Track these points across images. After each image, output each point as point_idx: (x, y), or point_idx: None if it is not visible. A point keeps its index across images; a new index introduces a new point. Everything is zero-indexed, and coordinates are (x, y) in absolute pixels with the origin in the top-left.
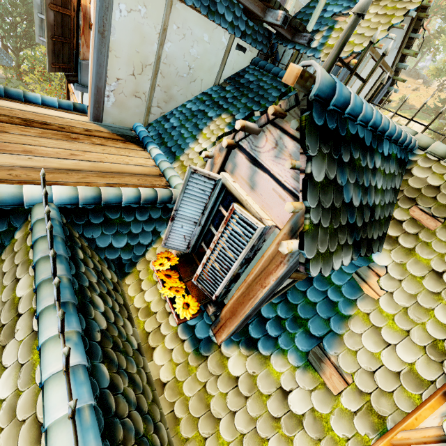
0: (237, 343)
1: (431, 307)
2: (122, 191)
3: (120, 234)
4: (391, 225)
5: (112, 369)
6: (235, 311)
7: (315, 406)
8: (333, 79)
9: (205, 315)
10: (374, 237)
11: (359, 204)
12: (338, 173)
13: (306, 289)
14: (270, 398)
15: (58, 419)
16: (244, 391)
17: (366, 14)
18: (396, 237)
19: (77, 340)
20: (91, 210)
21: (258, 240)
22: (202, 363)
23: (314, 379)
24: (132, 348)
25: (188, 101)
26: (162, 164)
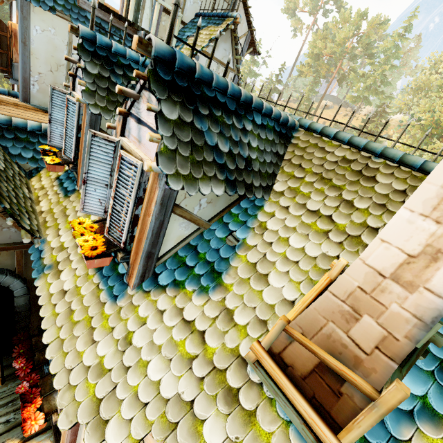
0: None
1: None
2: (27, 121)
3: (27, 149)
4: None
5: (1, 177)
6: (80, 160)
7: None
8: (94, 32)
9: (76, 181)
10: None
11: None
12: (112, 76)
13: None
14: None
15: None
16: None
17: (202, 35)
18: None
19: None
20: (5, 128)
21: (80, 111)
22: (67, 199)
23: None
24: (23, 192)
25: None
26: None
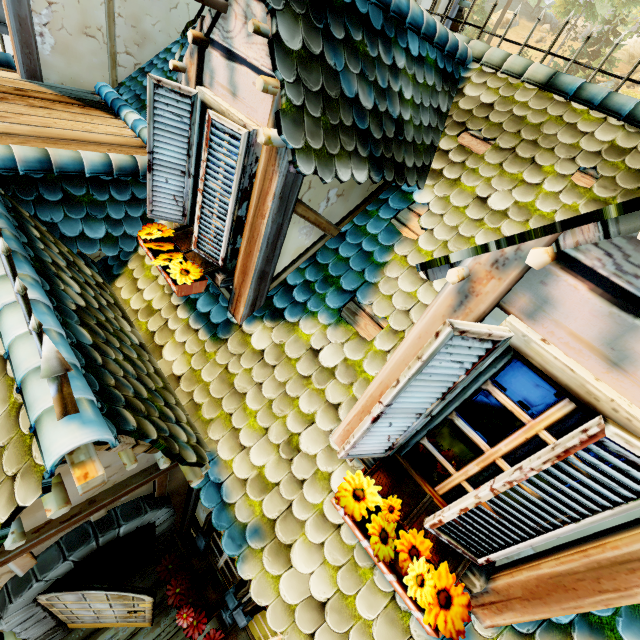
0: (260, 318)
1: (472, 235)
2: (81, 154)
3: (93, 219)
4: (436, 157)
5: (97, 338)
6: (245, 269)
7: (348, 356)
8: None
9: (221, 298)
10: (407, 165)
11: (372, 108)
12: (326, 50)
13: (339, 246)
14: (300, 360)
15: (18, 336)
16: (272, 361)
17: None
18: (440, 170)
19: (34, 284)
20: (40, 180)
21: (248, 156)
22: (221, 347)
23: (347, 331)
24: (129, 340)
25: (173, 43)
26: (144, 131)
